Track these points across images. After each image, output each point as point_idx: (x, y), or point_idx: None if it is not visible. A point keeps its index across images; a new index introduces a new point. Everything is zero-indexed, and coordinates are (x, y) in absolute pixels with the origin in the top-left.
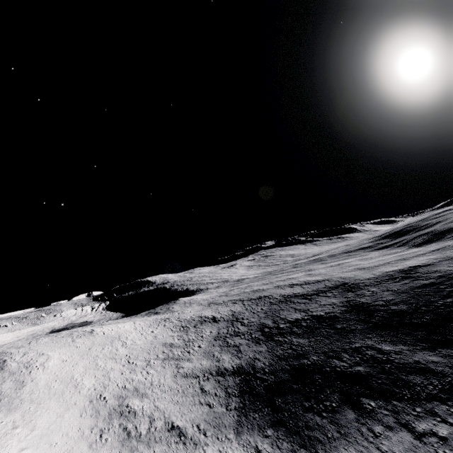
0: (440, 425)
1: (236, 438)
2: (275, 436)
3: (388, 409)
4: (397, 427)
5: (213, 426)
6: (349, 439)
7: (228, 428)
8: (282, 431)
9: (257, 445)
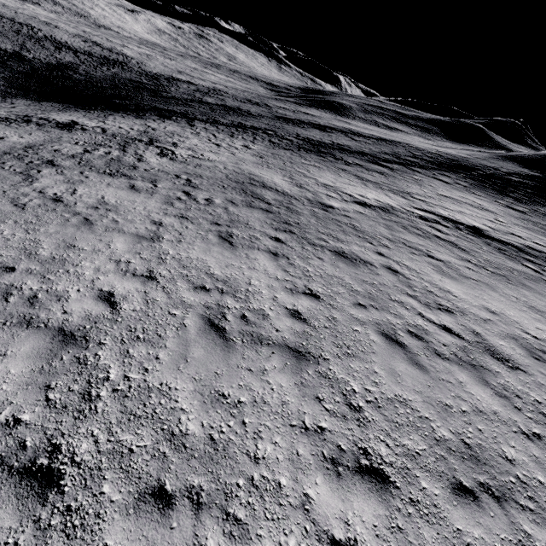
0: None
1: None
2: None
3: None
4: None
5: None
6: None
7: None
8: None
9: None
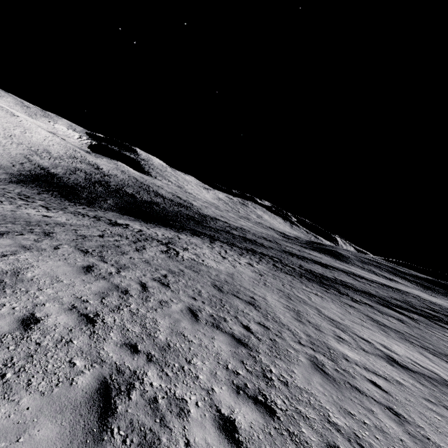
0: (47, 196)
1: (1, 172)
2: (13, 179)
3: (53, 194)
4: (41, 193)
5: (1, 167)
6: (24, 187)
7: (5, 171)
8: (18, 181)
9: (1, 176)
